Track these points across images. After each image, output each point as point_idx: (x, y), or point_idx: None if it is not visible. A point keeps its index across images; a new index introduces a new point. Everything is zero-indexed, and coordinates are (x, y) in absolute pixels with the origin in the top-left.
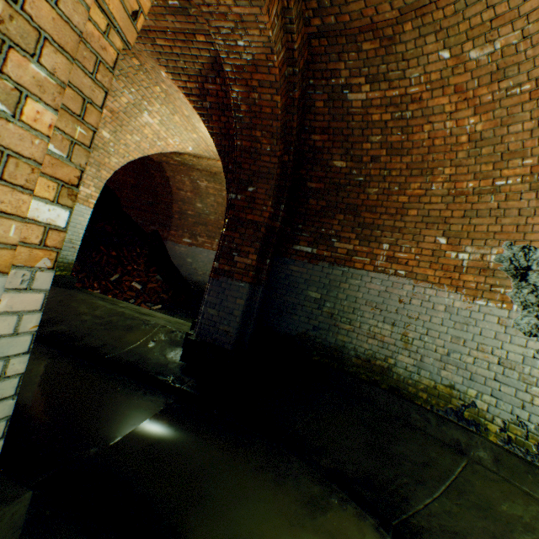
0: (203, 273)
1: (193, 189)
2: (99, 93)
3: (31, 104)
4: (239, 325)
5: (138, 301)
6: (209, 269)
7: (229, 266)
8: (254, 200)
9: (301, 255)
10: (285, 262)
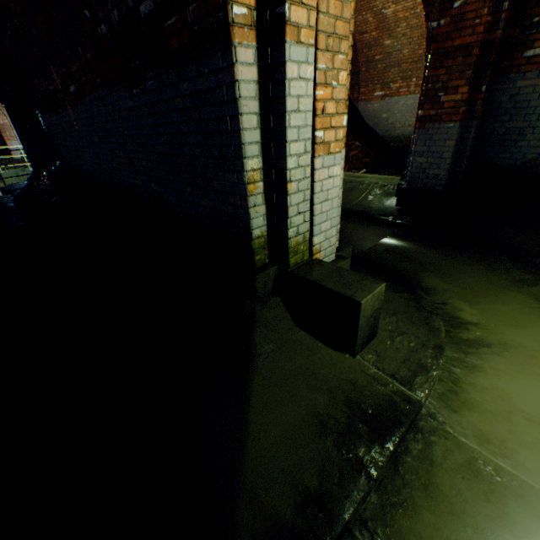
0: (401, 126)
1: (377, 25)
2: (349, 39)
3: (340, 75)
4: (449, 167)
5: (344, 170)
6: (407, 120)
7: (434, 110)
8: (462, 17)
9: (534, 63)
10: (509, 80)
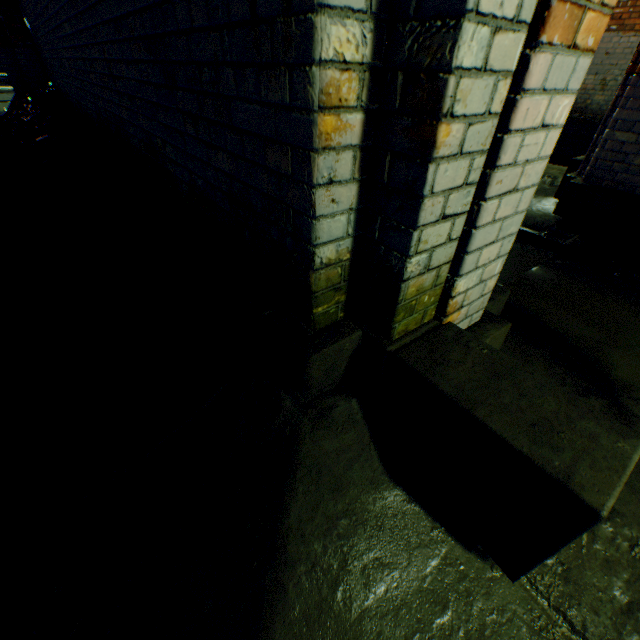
0: None
1: None
2: None
3: None
4: None
5: None
6: None
7: None
8: None
9: None
10: None
